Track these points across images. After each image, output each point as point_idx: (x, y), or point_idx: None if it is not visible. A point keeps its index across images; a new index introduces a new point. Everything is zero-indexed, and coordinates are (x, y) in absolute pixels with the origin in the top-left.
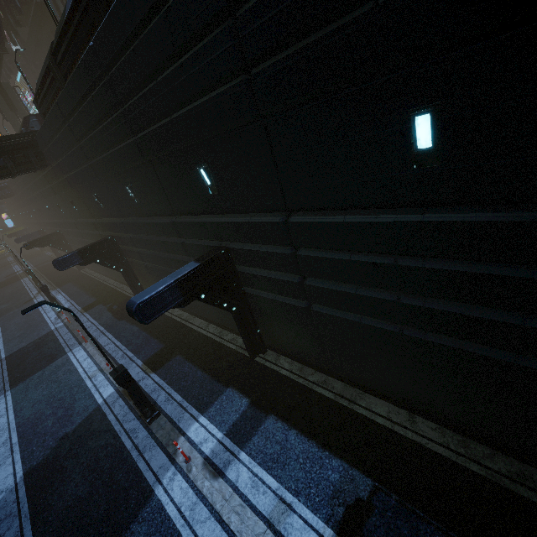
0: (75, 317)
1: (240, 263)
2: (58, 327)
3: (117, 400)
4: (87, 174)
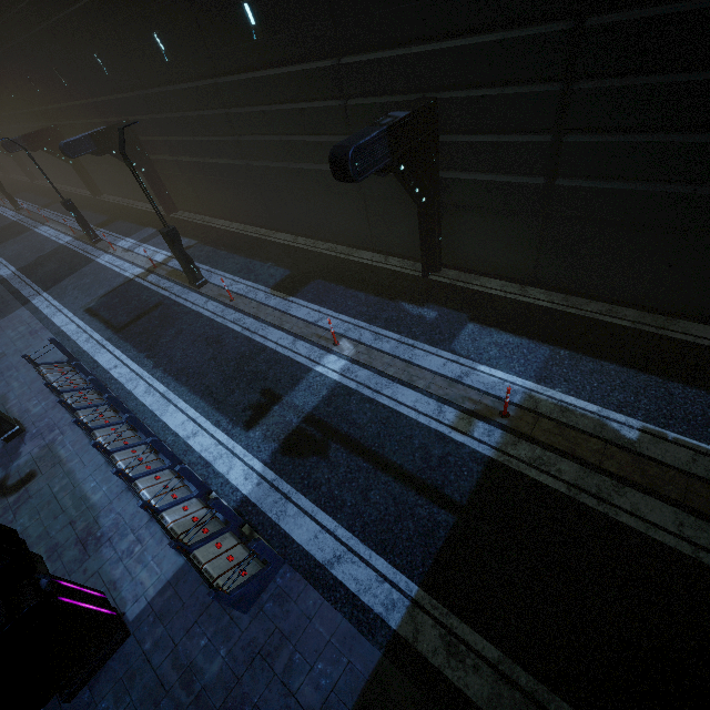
0: (28, 153)
1: (139, 132)
2: (20, 219)
3: (75, 241)
4: (17, 53)
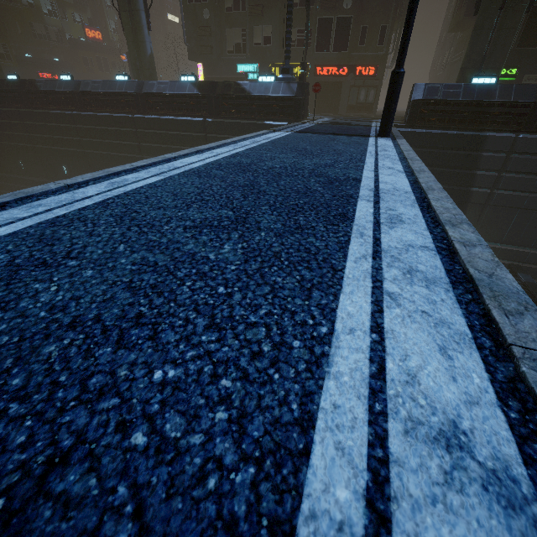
0: None
1: None
2: None
3: None
4: None
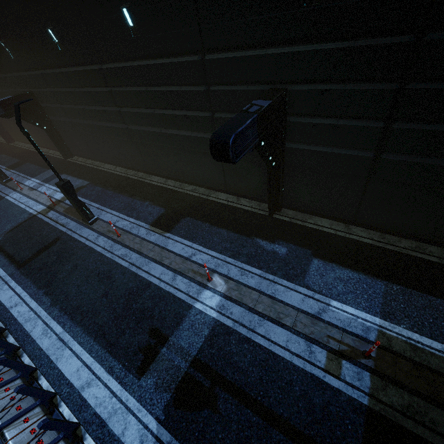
0: None
1: (40, 100)
2: None
3: None
4: None
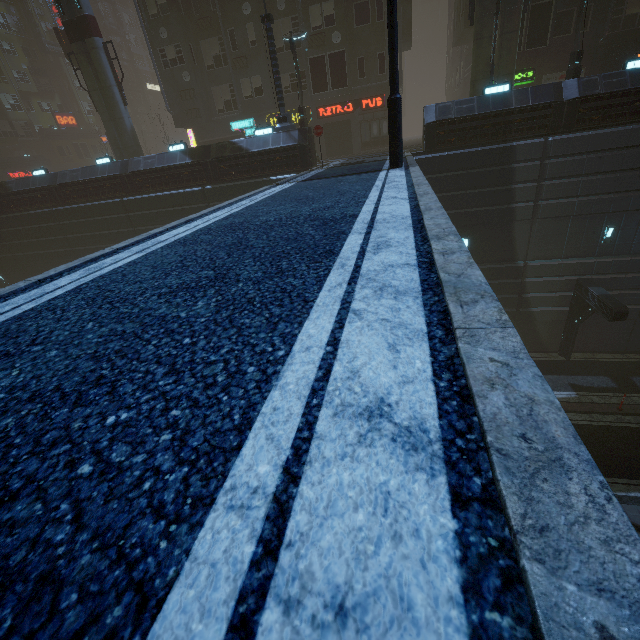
0: None
1: None
2: None
3: None
4: None
